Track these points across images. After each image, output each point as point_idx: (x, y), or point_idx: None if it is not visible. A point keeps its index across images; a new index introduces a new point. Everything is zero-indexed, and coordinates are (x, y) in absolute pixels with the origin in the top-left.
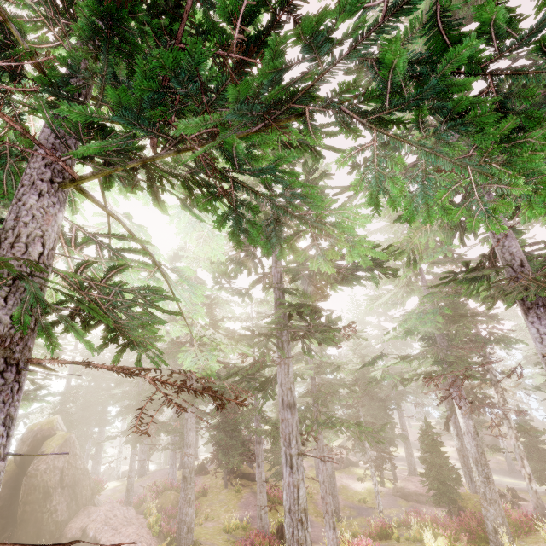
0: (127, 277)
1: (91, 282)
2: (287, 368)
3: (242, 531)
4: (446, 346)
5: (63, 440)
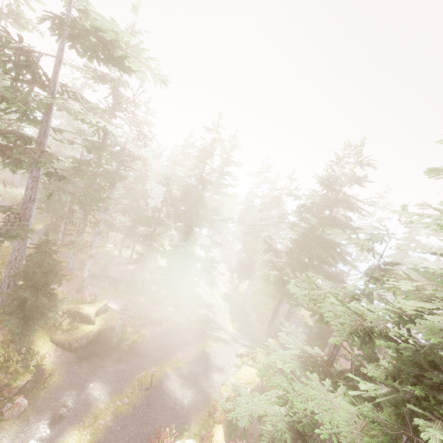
0: None
1: None
2: None
3: None
4: None
5: None
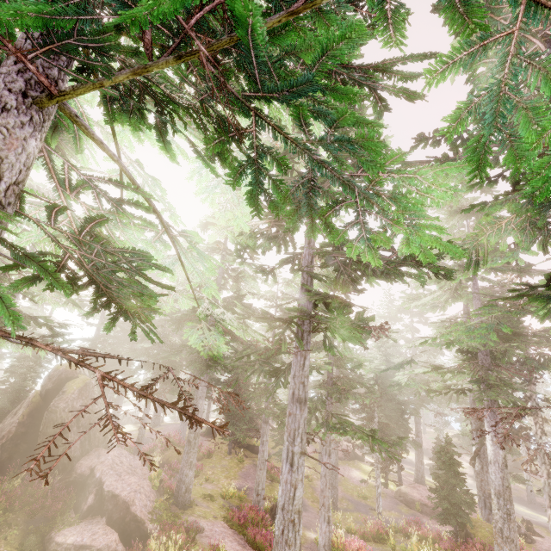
0: (130, 235)
1: (69, 234)
2: (304, 361)
3: (238, 500)
4: (488, 364)
5: (83, 384)
